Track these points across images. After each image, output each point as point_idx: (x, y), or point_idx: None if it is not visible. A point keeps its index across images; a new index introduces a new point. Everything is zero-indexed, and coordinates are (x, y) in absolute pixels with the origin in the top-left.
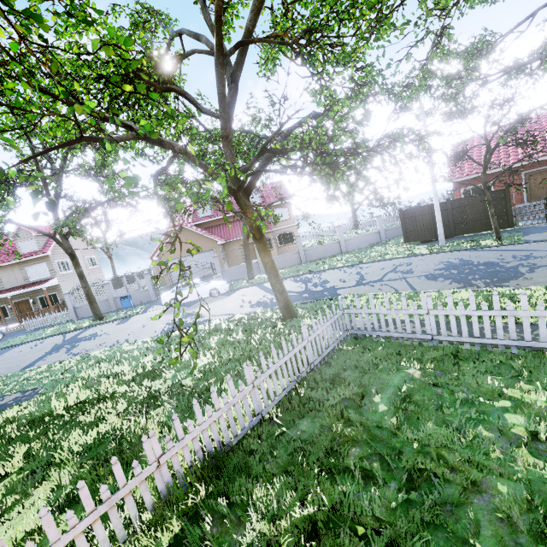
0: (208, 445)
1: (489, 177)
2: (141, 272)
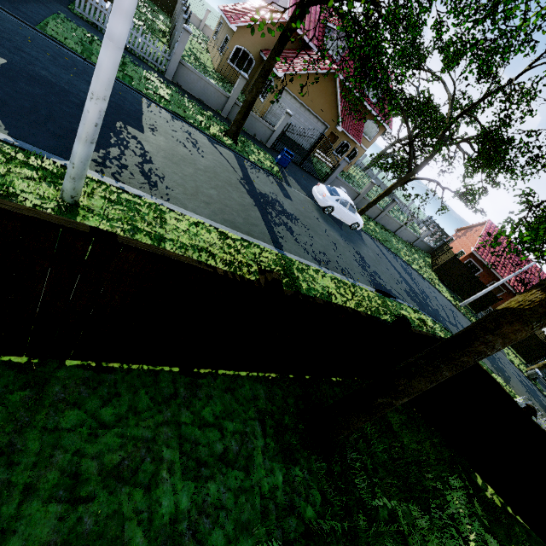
0: None
1: (485, 268)
2: None
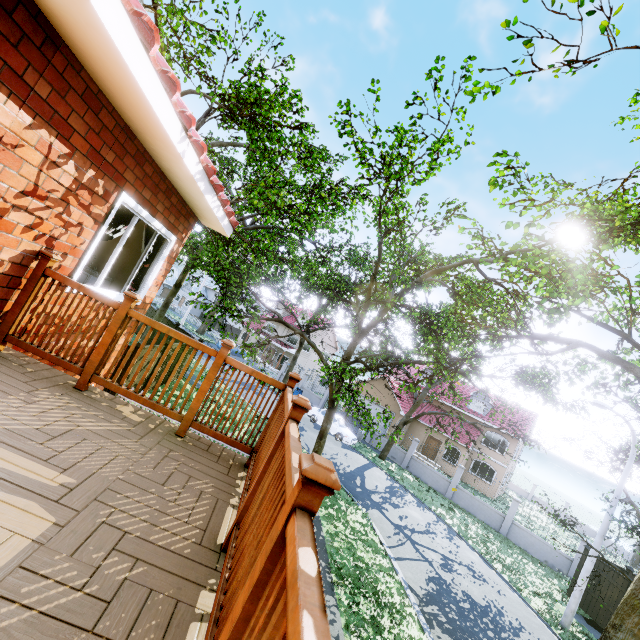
0: None
1: None
2: None
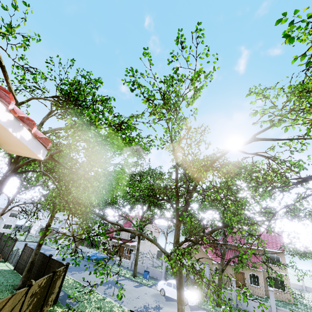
0: None
1: None
2: None
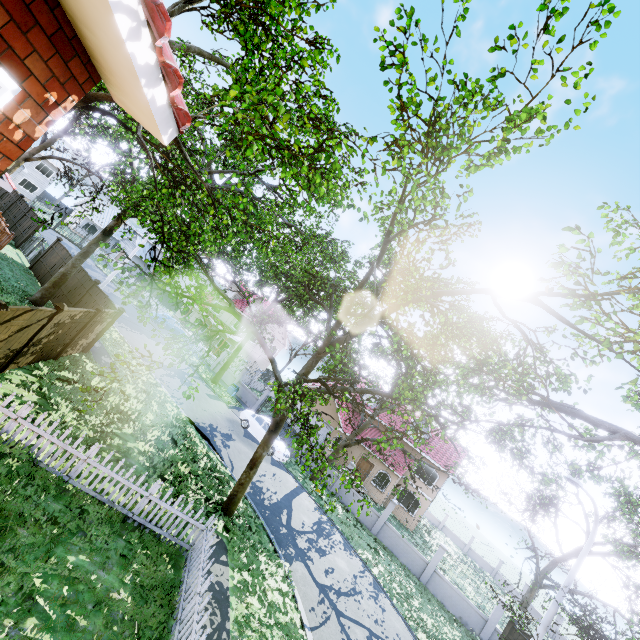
0: (36, 446)
1: None
2: None
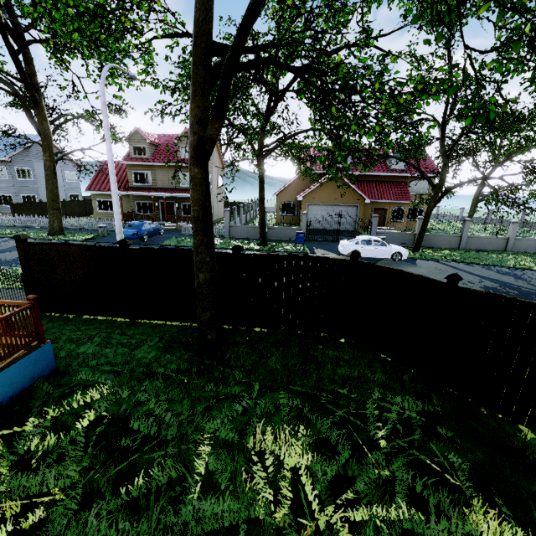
0: None
1: None
2: (252, 203)
